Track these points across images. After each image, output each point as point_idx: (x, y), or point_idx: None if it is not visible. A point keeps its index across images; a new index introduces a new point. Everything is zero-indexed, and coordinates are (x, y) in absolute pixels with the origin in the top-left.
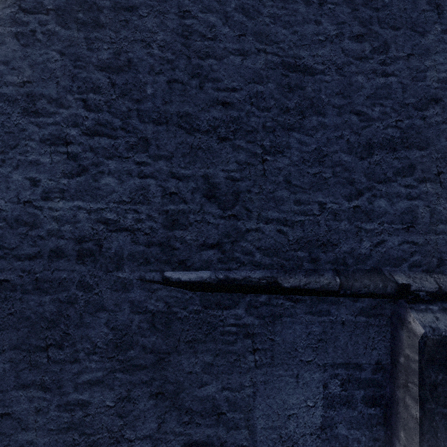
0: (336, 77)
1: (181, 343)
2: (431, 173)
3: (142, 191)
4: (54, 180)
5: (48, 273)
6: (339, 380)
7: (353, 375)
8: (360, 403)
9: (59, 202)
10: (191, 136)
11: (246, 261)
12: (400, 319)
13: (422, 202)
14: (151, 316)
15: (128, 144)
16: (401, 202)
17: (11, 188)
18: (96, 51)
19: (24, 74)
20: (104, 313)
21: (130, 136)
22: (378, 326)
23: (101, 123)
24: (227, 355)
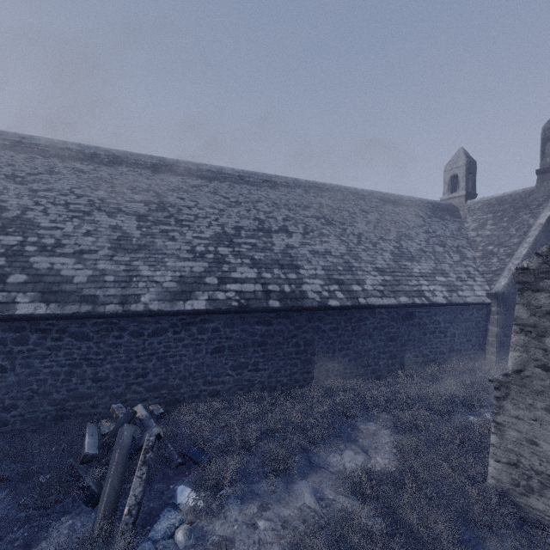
0: None
1: None
2: None
3: None
4: None
5: None
6: None
7: None
8: None
9: None
10: None
11: None
12: None
13: None
14: None
15: None
16: None
17: None
18: None
19: None
20: None
21: None
22: None
23: None
24: None
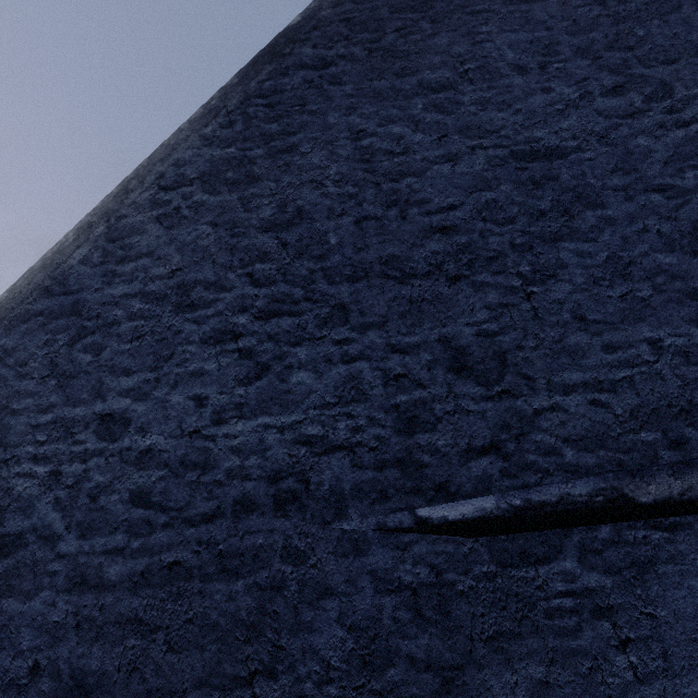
0: (602, 150)
1: (476, 644)
2: None
3: (352, 383)
4: (225, 393)
5: (235, 540)
6: None
7: None
8: None
9: (236, 424)
10: (405, 286)
11: (551, 466)
12: None
13: None
14: (412, 596)
15: (319, 318)
16: None
17: (171, 417)
18: (256, 210)
19: (172, 261)
20: (332, 601)
21: (319, 307)
22: None
23: (277, 299)
24: (571, 661)
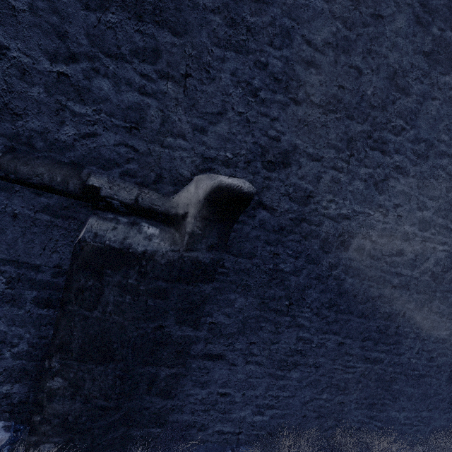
0: None
1: None
2: (178, 71)
3: None
4: None
5: None
6: (5, 277)
7: (26, 275)
8: (30, 303)
9: None
10: None
11: None
12: (85, 224)
13: (156, 103)
14: None
15: None
16: (130, 94)
17: None
18: None
19: None
20: None
21: None
22: (67, 229)
23: None
24: None
